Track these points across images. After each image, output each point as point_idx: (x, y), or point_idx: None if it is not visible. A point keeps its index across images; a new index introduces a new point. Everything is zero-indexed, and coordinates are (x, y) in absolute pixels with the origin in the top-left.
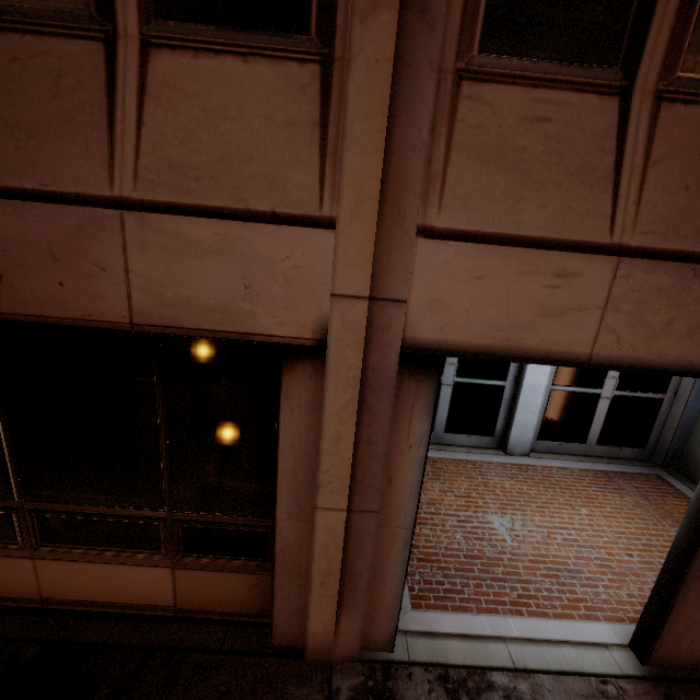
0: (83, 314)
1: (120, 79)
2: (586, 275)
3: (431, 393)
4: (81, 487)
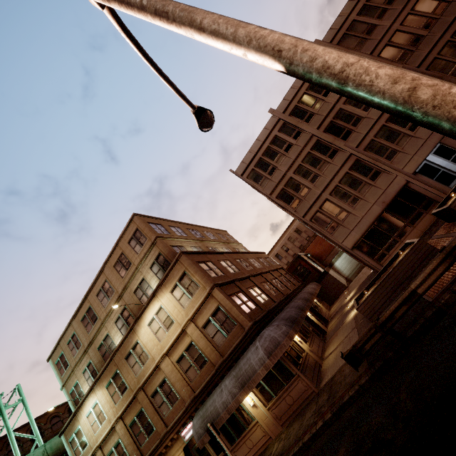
0: (391, 198)
1: (376, 186)
2: (414, 158)
3: (419, 174)
4: (408, 215)
